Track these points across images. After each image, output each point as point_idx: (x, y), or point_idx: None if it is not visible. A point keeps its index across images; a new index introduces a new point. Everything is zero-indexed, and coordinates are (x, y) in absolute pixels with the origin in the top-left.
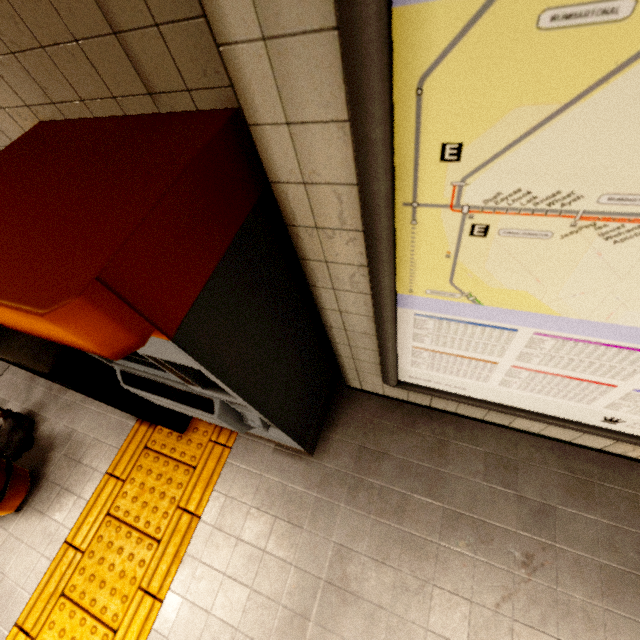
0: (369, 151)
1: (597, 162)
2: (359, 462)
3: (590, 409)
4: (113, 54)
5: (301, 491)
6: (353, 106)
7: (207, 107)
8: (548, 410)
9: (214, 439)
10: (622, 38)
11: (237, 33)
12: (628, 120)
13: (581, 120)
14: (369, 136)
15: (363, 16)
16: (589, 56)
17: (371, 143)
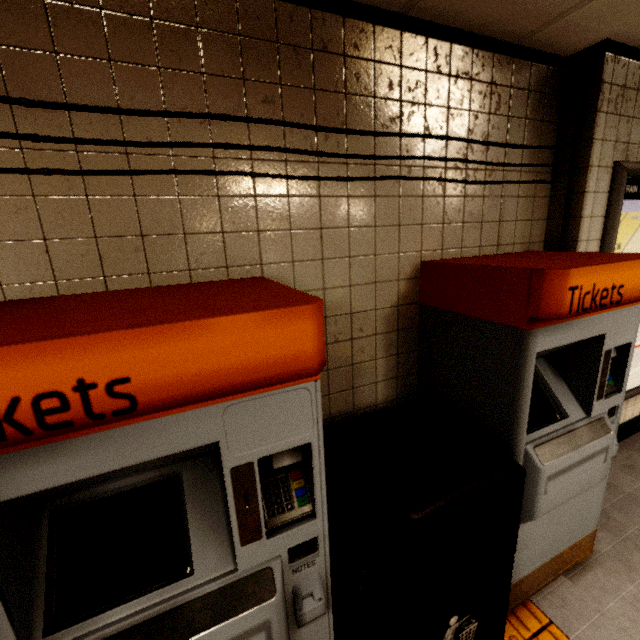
0: (611, 245)
1: (636, 248)
2: (607, 528)
3: (638, 370)
4: (493, 229)
5: (634, 587)
6: (608, 233)
7: (516, 251)
8: (629, 384)
9: (528, 633)
10: (638, 222)
11: (586, 215)
12: (639, 238)
13: (634, 238)
14: (612, 240)
15: (618, 212)
16: (635, 225)
17: (612, 242)
